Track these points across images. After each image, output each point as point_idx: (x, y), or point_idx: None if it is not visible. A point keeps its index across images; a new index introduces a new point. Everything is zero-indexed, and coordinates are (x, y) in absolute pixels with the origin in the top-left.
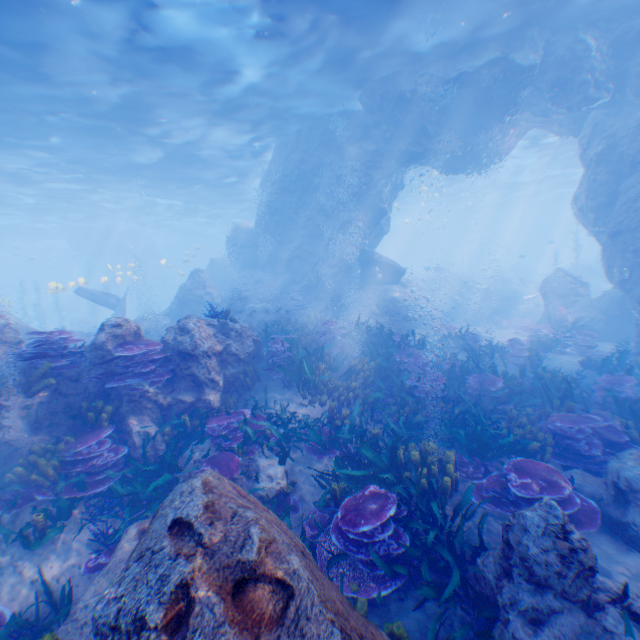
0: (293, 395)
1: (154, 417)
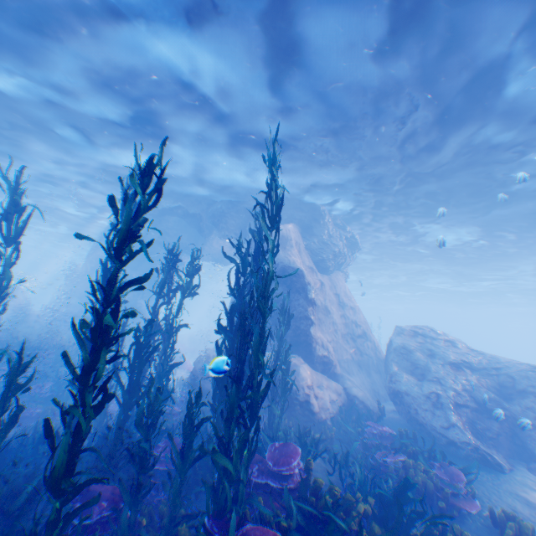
0: None
1: None
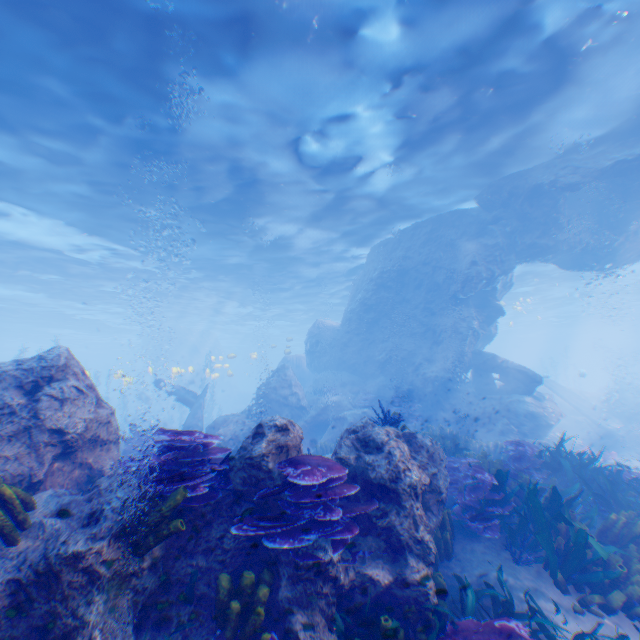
0: (535, 580)
1: (329, 617)
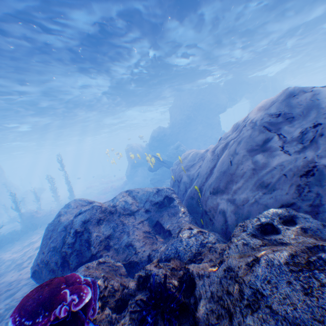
0: None
1: None
